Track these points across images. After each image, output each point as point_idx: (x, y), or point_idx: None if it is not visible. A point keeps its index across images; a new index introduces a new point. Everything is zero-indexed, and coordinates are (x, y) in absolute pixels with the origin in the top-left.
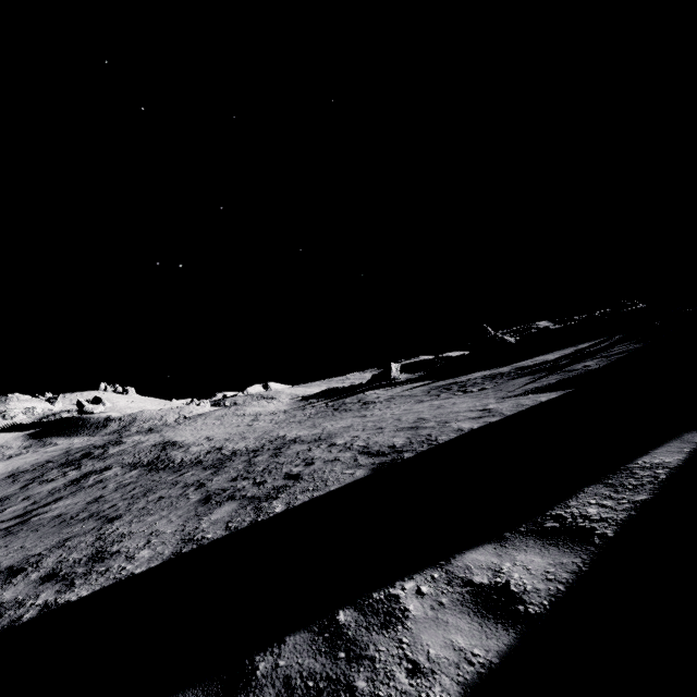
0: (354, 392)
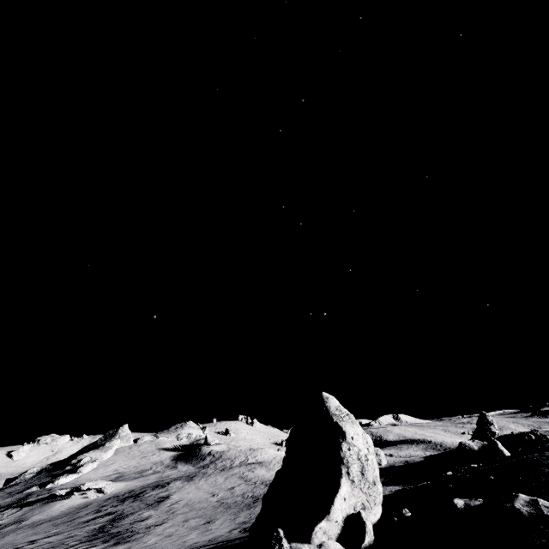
0: None
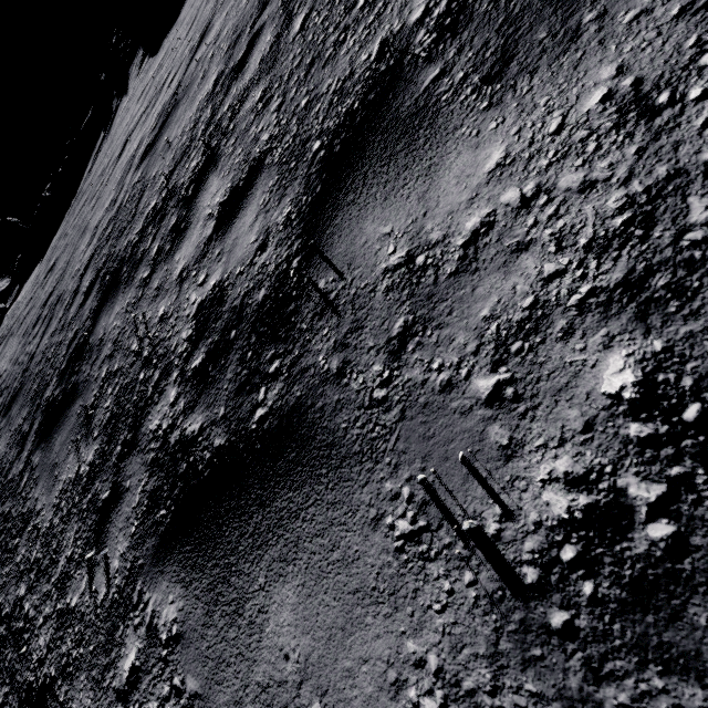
0: None
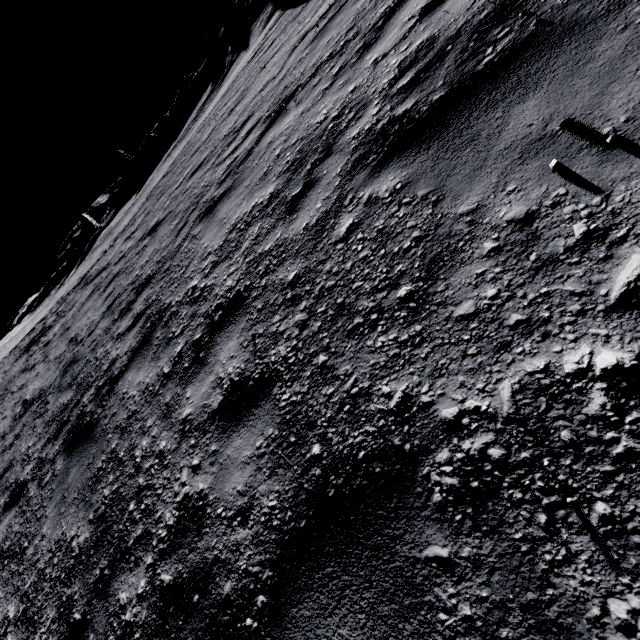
0: (86, 249)
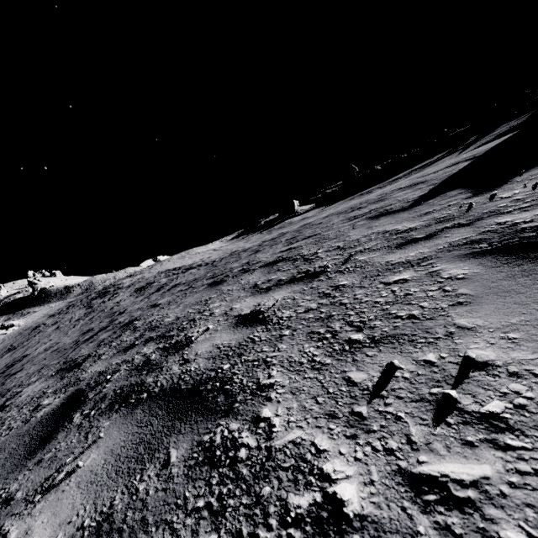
0: (274, 224)
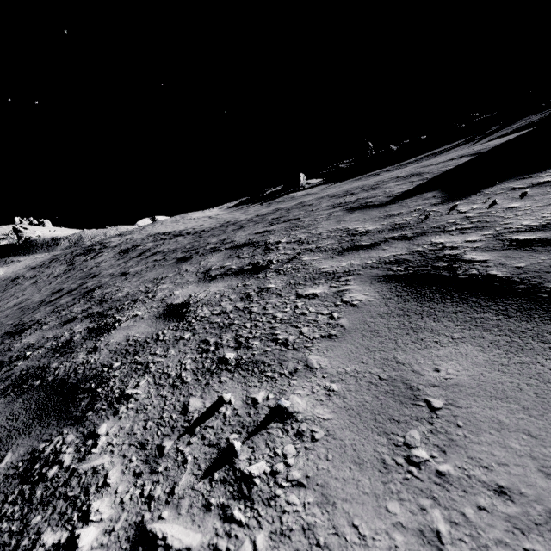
0: (276, 196)
